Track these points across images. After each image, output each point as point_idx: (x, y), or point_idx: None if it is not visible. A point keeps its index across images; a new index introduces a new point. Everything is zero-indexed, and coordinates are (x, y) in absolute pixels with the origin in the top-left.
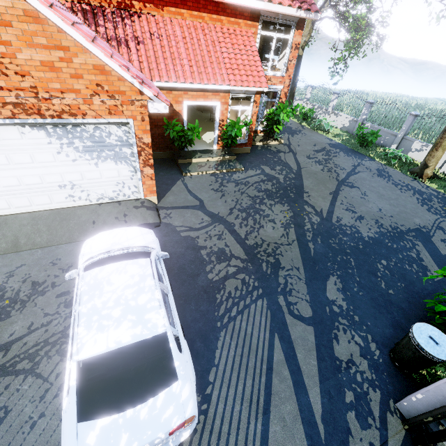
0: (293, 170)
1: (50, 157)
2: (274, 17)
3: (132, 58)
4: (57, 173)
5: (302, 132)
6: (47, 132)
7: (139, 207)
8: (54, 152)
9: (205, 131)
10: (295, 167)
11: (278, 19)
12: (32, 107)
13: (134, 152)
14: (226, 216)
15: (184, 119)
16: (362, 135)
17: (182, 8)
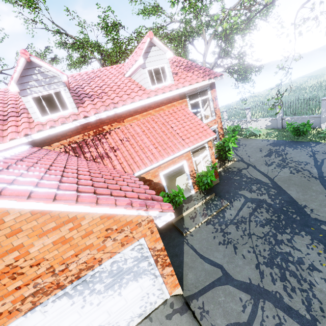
0: (268, 184)
1: (75, 315)
2: (194, 90)
3: (114, 164)
4: (84, 325)
5: (240, 143)
6: (69, 295)
7: (171, 315)
8: (78, 308)
9: (175, 177)
10: (267, 180)
11: (197, 90)
12: (51, 285)
13: (150, 262)
14: (260, 282)
15: (164, 185)
16: (293, 129)
17: (135, 114)
